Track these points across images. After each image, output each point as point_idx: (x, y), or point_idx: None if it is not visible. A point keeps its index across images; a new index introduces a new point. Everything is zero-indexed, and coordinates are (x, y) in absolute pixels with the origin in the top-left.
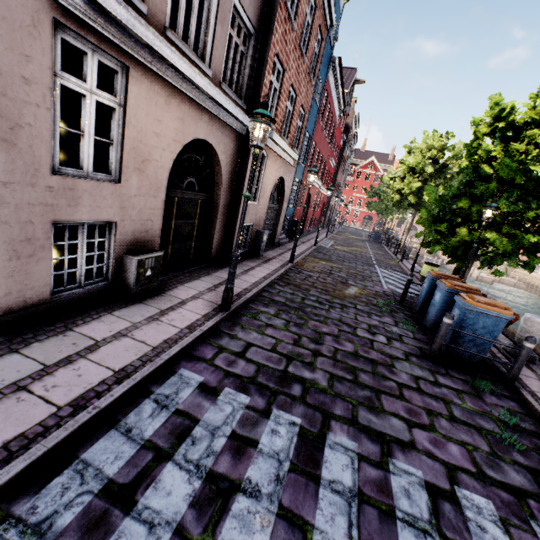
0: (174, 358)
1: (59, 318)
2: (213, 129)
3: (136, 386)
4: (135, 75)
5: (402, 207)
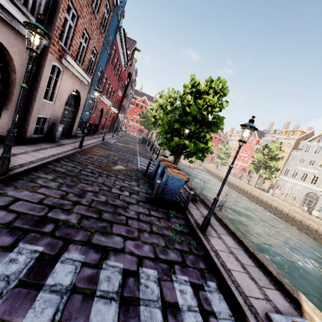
0: None
1: None
2: (5, 32)
3: None
4: None
5: (156, 126)
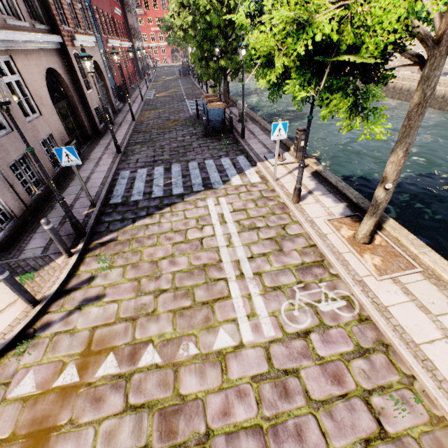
0: (116, 171)
1: (65, 178)
2: (48, 58)
3: (113, 178)
4: (14, 58)
5: None
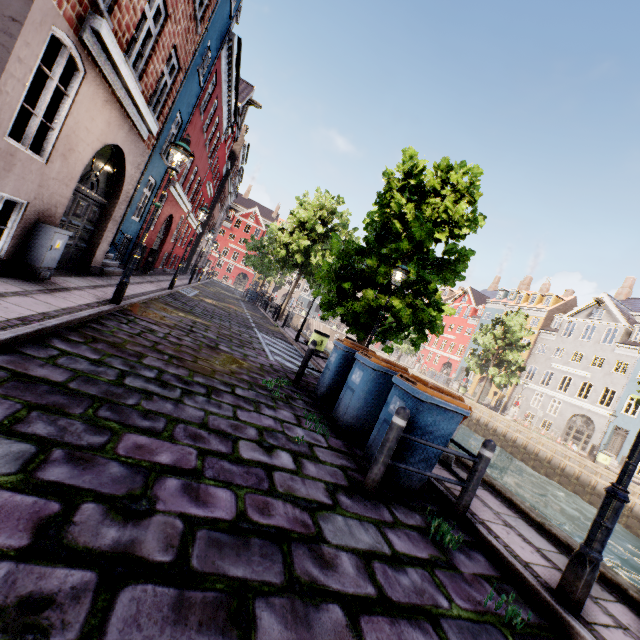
0: None
1: None
2: None
3: None
4: None
5: (287, 267)
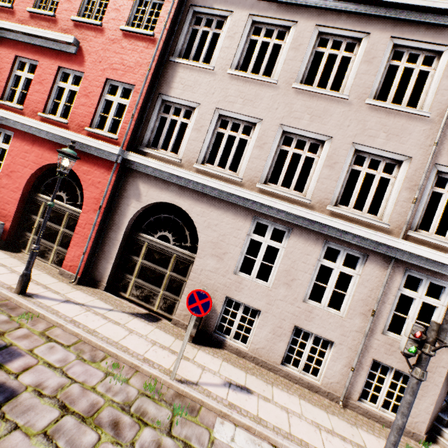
0: None
1: None
2: None
3: None
4: None
5: None
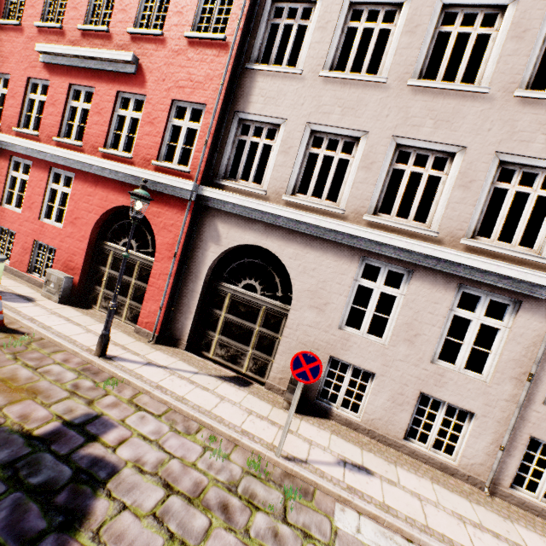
0: None
1: None
2: None
3: None
4: None
5: None
